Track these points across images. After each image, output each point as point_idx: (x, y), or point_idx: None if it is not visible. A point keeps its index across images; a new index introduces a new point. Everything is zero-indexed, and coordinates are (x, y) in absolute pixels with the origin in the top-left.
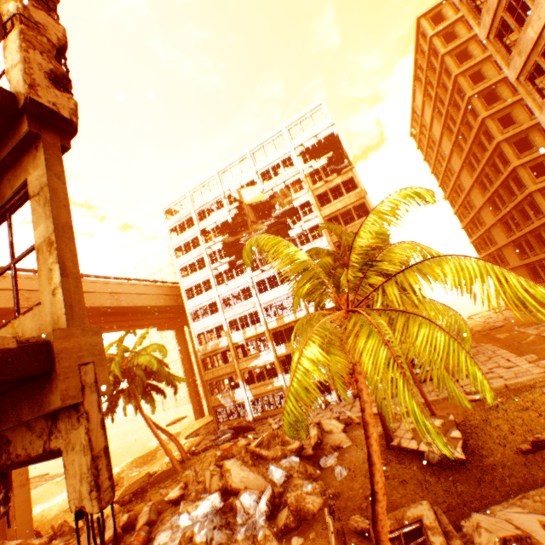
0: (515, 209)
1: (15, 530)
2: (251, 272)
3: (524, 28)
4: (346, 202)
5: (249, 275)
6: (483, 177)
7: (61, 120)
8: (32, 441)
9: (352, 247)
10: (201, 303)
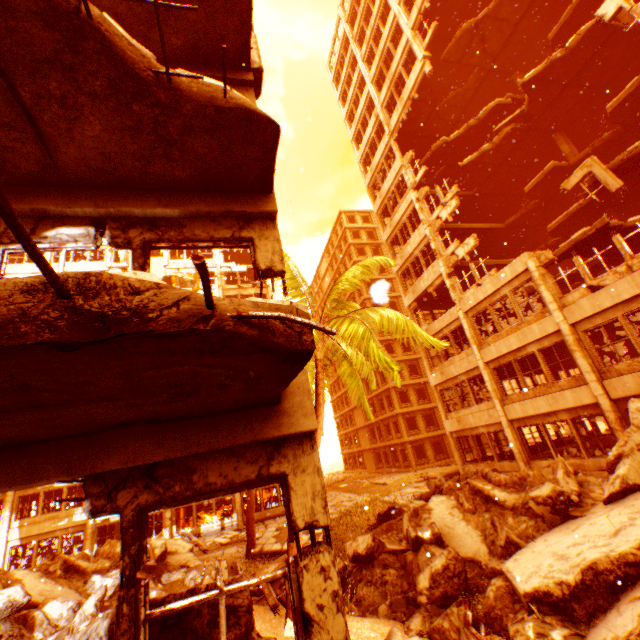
0: None
1: None
2: None
3: (406, 245)
4: None
5: None
6: None
7: (259, 90)
8: (217, 230)
9: (334, 284)
10: None
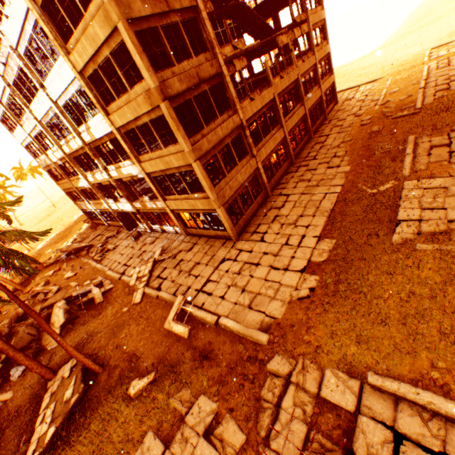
0: None
1: None
2: None
3: None
4: None
5: None
6: None
7: None
8: None
9: None
10: None
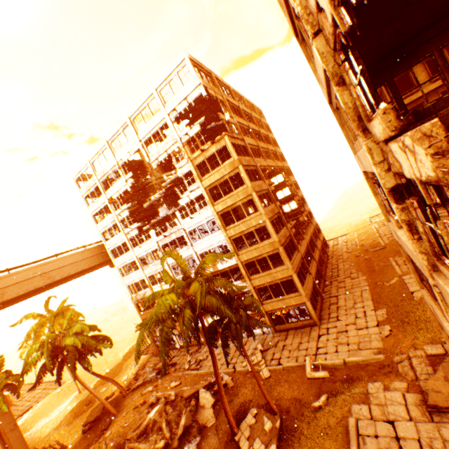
0: None
1: None
2: (156, 237)
3: None
4: (222, 172)
5: (154, 240)
6: None
7: None
8: None
9: None
10: (125, 262)
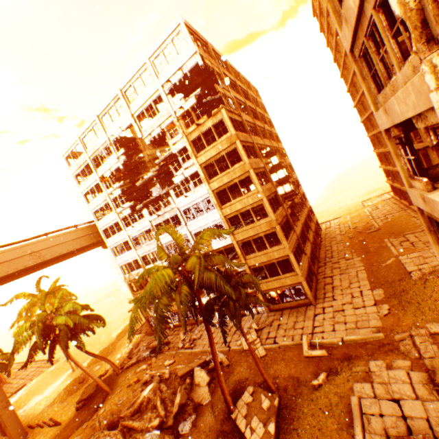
0: None
1: (10, 433)
2: (149, 217)
3: None
4: (218, 148)
5: (148, 219)
6: None
7: None
8: None
9: None
10: (117, 242)
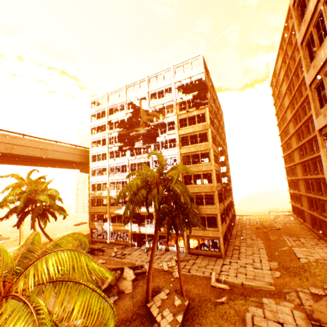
0: (311, 161)
1: None
2: (129, 157)
3: (321, 47)
4: (195, 129)
5: (127, 158)
6: (300, 131)
7: None
8: None
9: None
10: (98, 166)
